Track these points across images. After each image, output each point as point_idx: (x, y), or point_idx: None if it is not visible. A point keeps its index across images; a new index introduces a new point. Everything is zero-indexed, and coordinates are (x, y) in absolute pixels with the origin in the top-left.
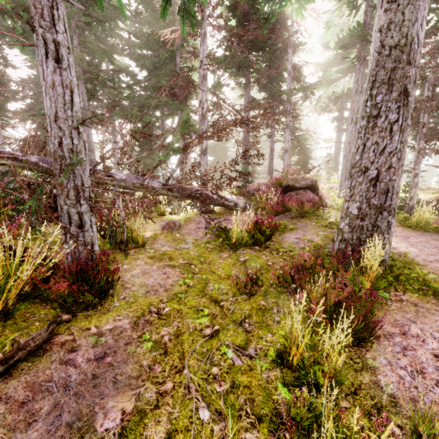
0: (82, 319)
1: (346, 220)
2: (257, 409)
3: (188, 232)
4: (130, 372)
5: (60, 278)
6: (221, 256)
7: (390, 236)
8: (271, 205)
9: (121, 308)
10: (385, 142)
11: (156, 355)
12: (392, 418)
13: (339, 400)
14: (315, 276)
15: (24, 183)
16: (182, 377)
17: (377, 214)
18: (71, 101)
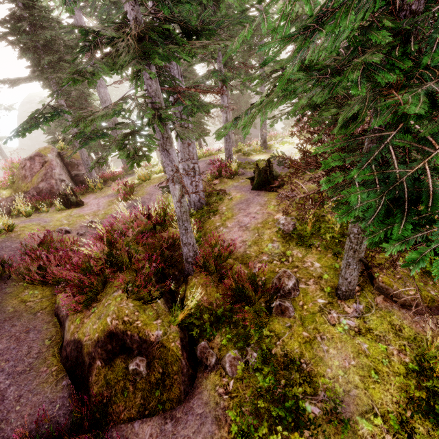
0: None
1: None
2: None
3: None
4: None
5: None
6: None
7: None
8: None
9: None
10: None
11: None
12: None
13: None
14: None
15: None
16: None
17: None
18: None
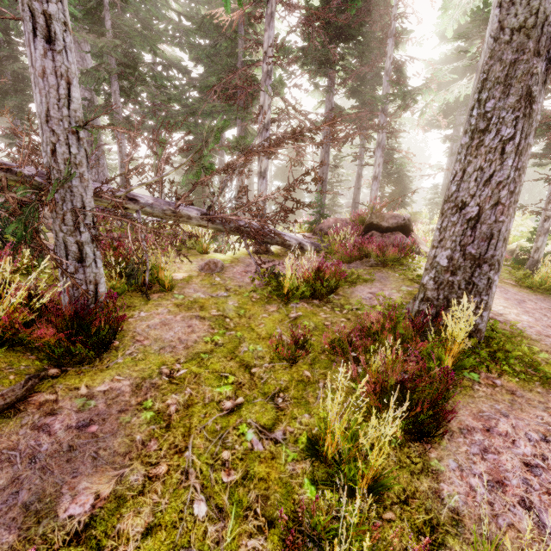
0: (73, 376)
1: (431, 273)
2: (270, 509)
3: (232, 276)
4: (117, 446)
5: (48, 323)
6: (267, 310)
7: (490, 299)
8: (346, 248)
9: (124, 365)
10: (492, 168)
11: (154, 429)
12: (448, 541)
13: (372, 513)
14: (381, 344)
15: (13, 201)
16: (181, 459)
17: (474, 267)
18: (68, 96)
